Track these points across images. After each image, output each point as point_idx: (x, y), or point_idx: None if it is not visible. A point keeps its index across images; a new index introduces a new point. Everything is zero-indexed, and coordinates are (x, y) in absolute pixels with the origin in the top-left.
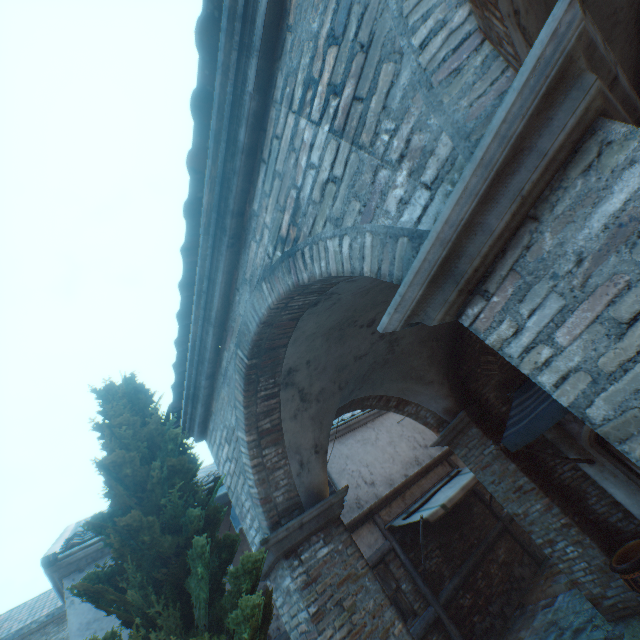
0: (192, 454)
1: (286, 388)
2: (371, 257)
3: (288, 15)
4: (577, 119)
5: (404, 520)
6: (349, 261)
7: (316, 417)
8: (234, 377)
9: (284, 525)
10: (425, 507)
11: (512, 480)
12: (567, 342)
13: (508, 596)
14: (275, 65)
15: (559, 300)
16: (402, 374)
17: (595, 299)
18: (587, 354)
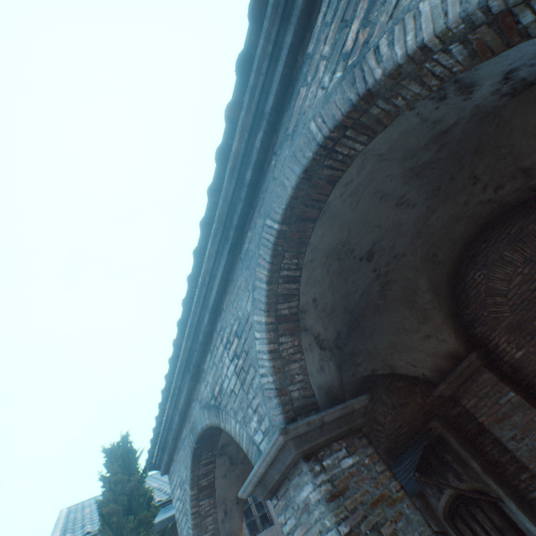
0: (153, 508)
1: (220, 456)
2: (245, 442)
3: (223, 303)
4: (292, 458)
5: None
6: (238, 436)
7: (240, 475)
8: (187, 448)
9: None
10: None
11: None
12: None
13: None
14: (218, 316)
15: (295, 519)
16: None
17: (302, 527)
18: None
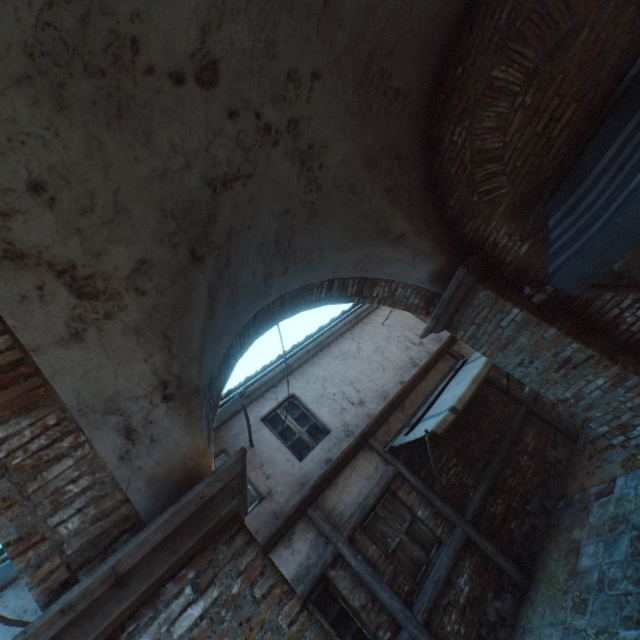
0: None
1: None
2: None
3: None
4: None
5: (407, 437)
6: None
7: (148, 328)
8: None
9: (53, 604)
10: (430, 415)
11: (552, 353)
12: None
13: (546, 487)
14: None
15: None
16: (351, 233)
17: None
18: None
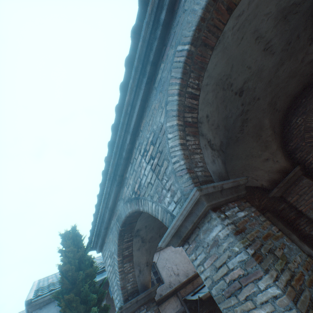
0: (95, 267)
1: (136, 237)
2: (160, 214)
3: (141, 126)
4: (204, 210)
5: (191, 296)
6: (154, 211)
7: (148, 249)
8: (115, 232)
9: (129, 300)
10: (202, 290)
11: None
12: (206, 267)
13: None
14: (136, 137)
15: (204, 254)
16: None
17: (211, 258)
18: (210, 273)
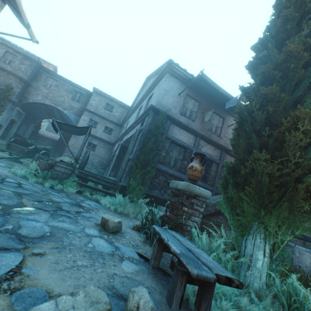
0: None
1: None
2: None
3: None
4: None
5: None
6: None
7: None
8: None
9: None
10: None
11: None
12: None
13: None
14: None
15: None
16: None
17: None
18: None
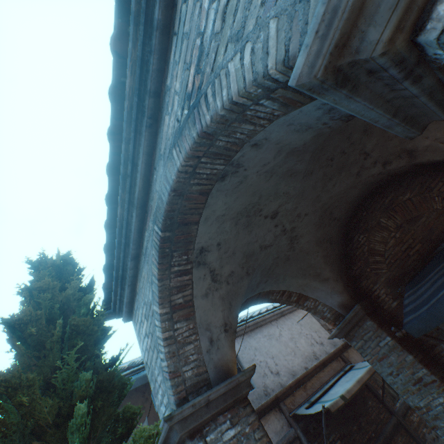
0: (100, 318)
1: (198, 267)
2: (276, 45)
3: None
4: None
5: (307, 409)
6: (251, 69)
7: (226, 298)
8: (151, 253)
9: (190, 401)
10: (325, 397)
11: (410, 372)
12: None
13: None
14: None
15: None
16: (301, 271)
17: None
18: None
